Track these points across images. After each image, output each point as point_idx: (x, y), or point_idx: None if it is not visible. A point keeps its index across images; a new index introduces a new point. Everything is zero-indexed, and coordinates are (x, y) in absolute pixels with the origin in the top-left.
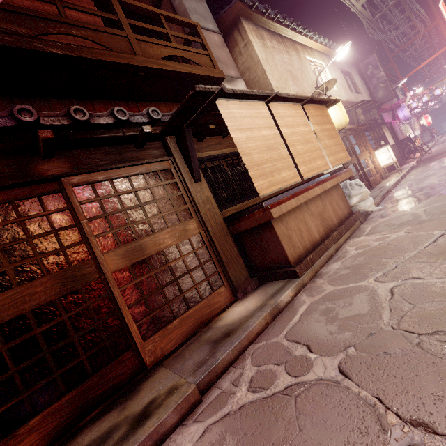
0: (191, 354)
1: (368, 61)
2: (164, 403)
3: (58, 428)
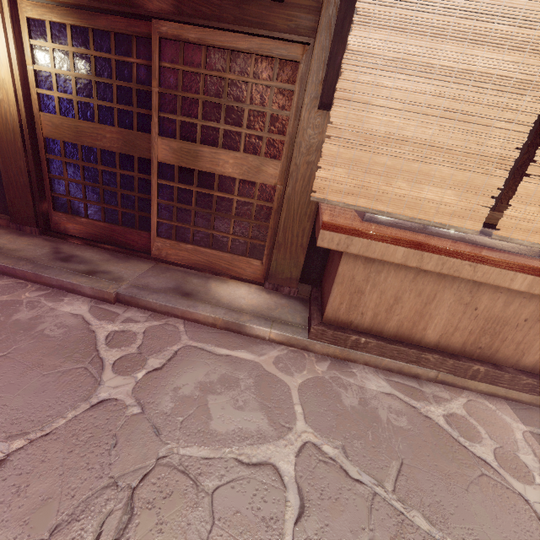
0: (164, 277)
1: None
2: (101, 280)
3: (94, 235)
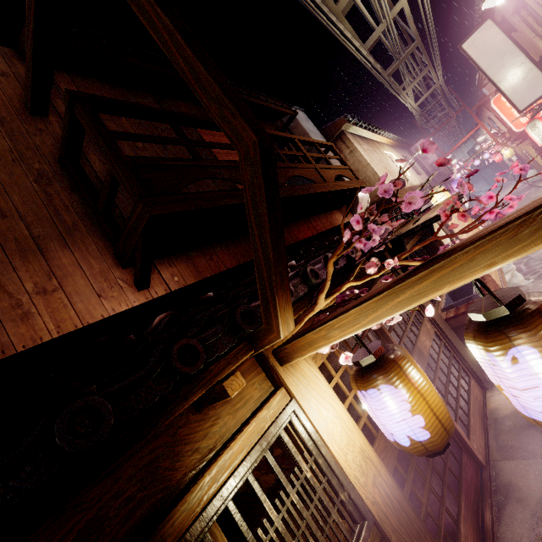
0: (520, 441)
1: (417, 145)
2: None
3: (474, 534)
